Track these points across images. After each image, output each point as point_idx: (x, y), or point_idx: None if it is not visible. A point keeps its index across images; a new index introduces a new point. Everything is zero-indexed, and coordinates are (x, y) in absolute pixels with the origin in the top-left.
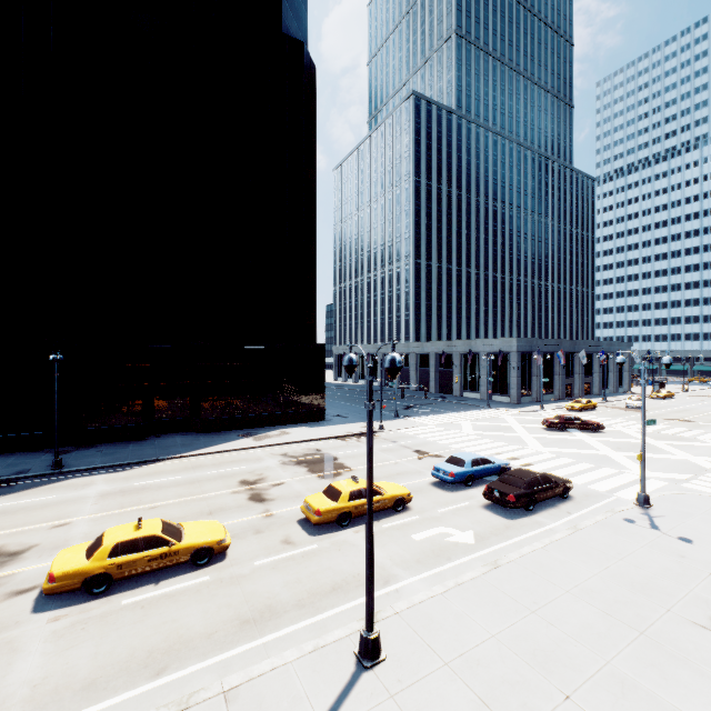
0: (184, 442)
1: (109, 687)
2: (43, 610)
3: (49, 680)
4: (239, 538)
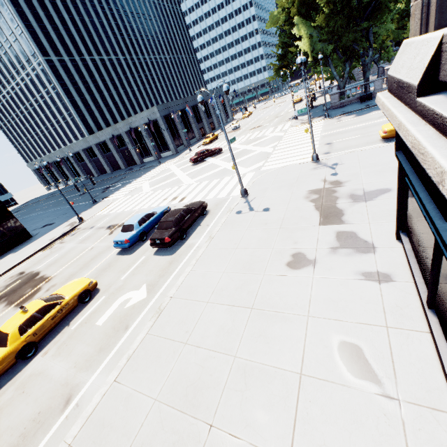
0: None
1: None
2: None
3: None
4: None
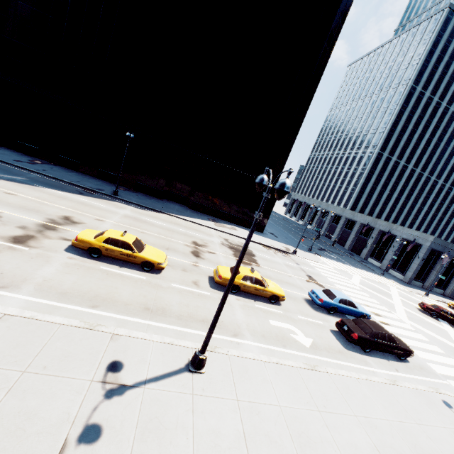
0: (179, 209)
1: (70, 299)
2: (69, 251)
3: (51, 281)
4: (173, 268)
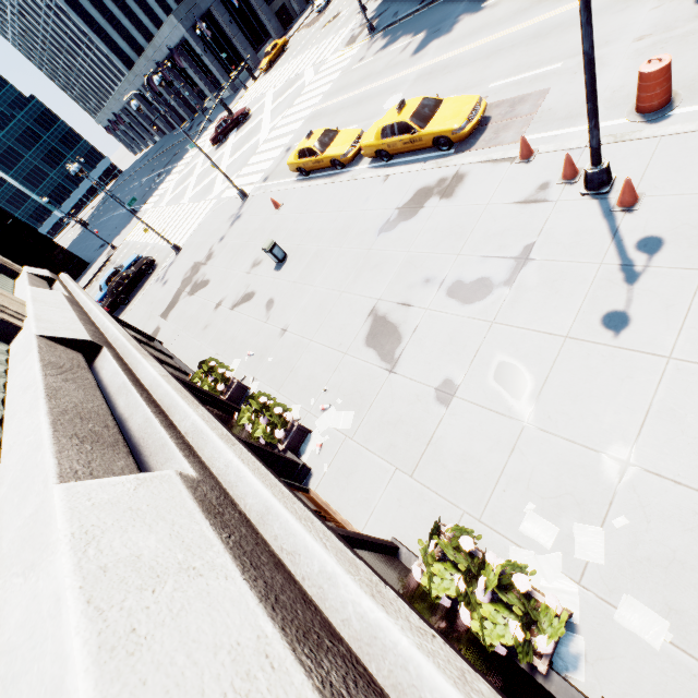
0: None
1: None
2: None
3: None
4: None
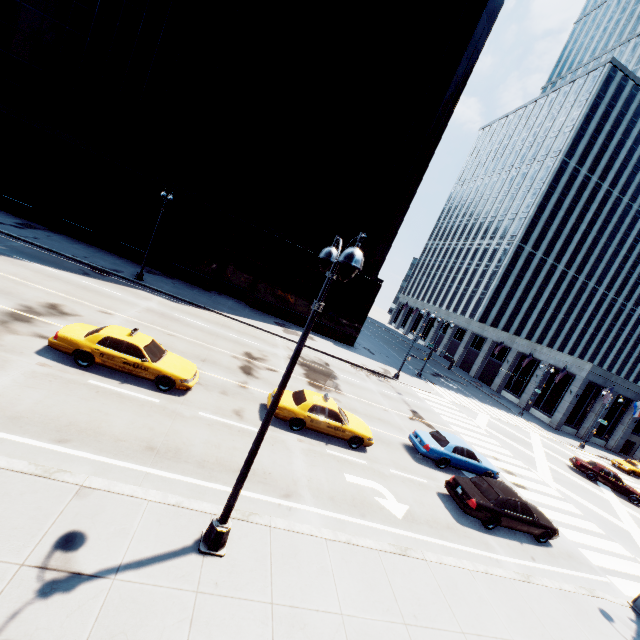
0: (233, 306)
1: (24, 427)
2: (42, 355)
3: None
4: (206, 388)
